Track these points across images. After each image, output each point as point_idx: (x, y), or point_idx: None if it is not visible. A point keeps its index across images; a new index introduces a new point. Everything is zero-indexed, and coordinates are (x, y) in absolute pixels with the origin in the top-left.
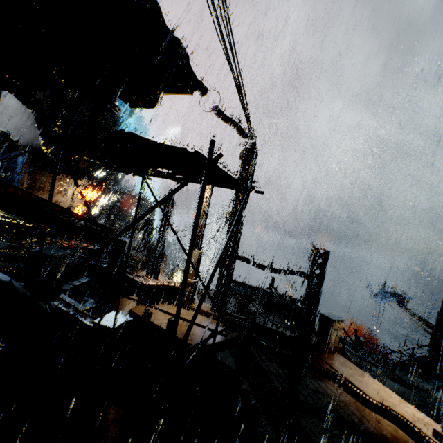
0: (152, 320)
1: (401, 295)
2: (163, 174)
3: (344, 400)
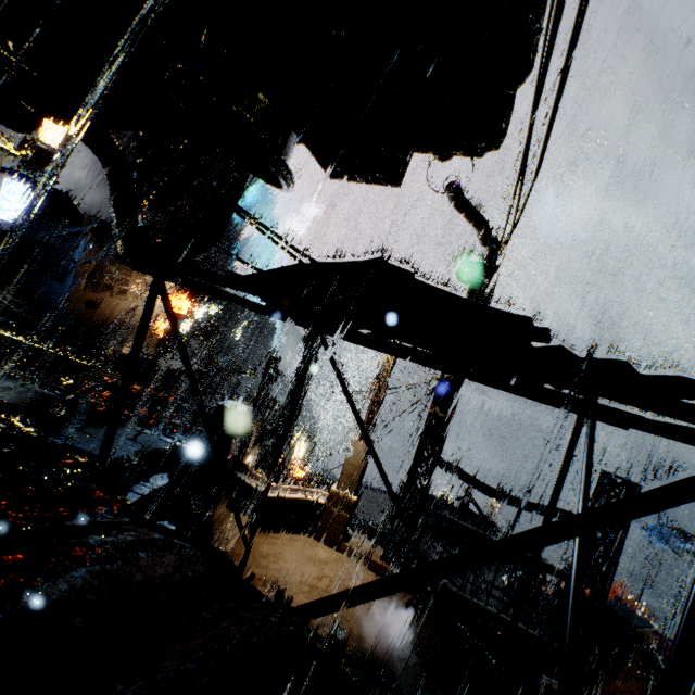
0: (275, 572)
1: None
2: (391, 349)
3: None
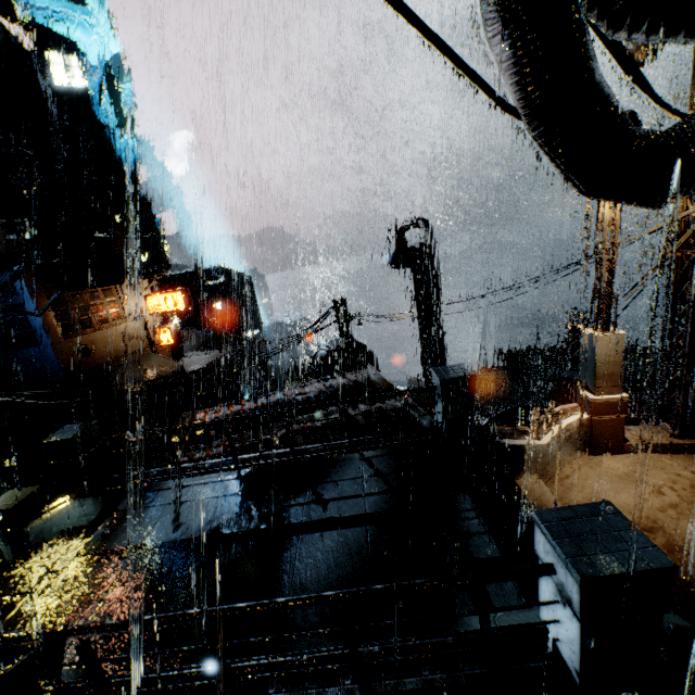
0: (626, 515)
1: None
2: None
3: None
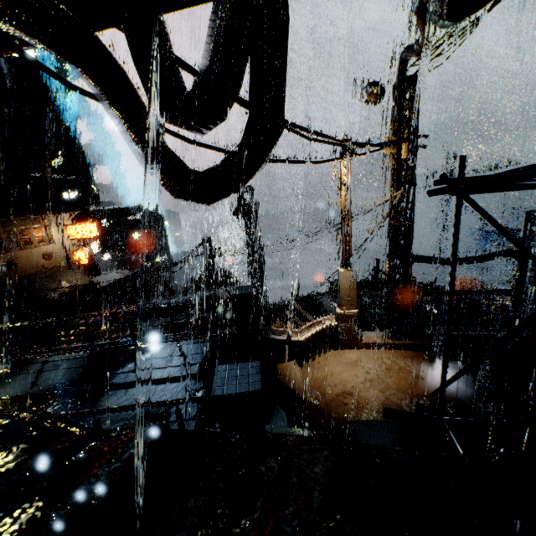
0: (342, 385)
1: (508, 230)
2: None
3: None
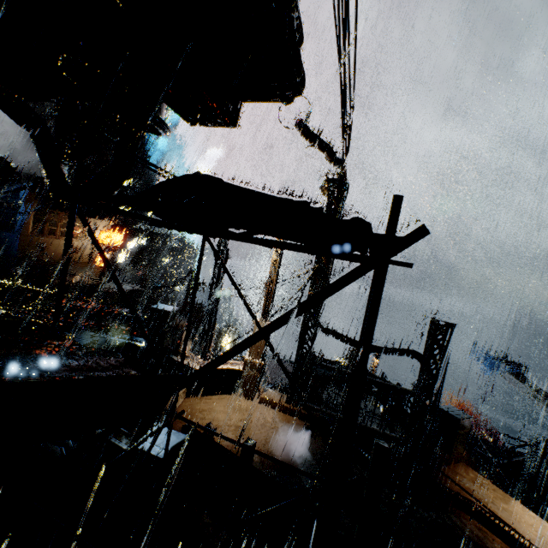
0: (209, 421)
1: (516, 364)
2: (246, 238)
3: (492, 547)
